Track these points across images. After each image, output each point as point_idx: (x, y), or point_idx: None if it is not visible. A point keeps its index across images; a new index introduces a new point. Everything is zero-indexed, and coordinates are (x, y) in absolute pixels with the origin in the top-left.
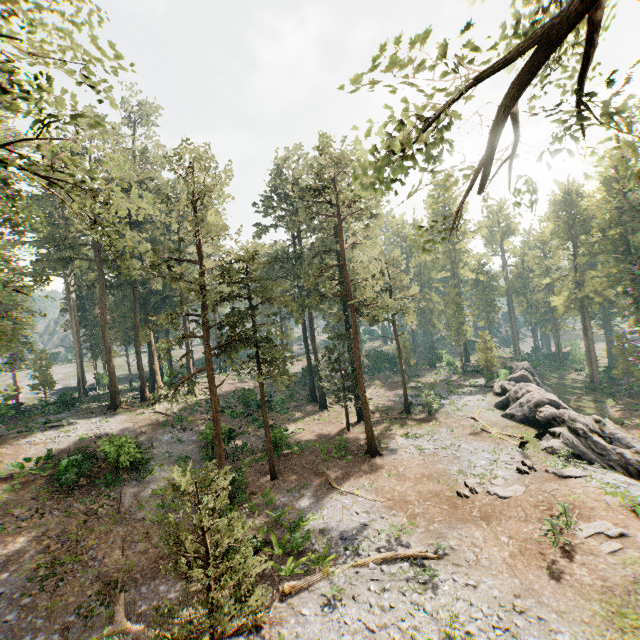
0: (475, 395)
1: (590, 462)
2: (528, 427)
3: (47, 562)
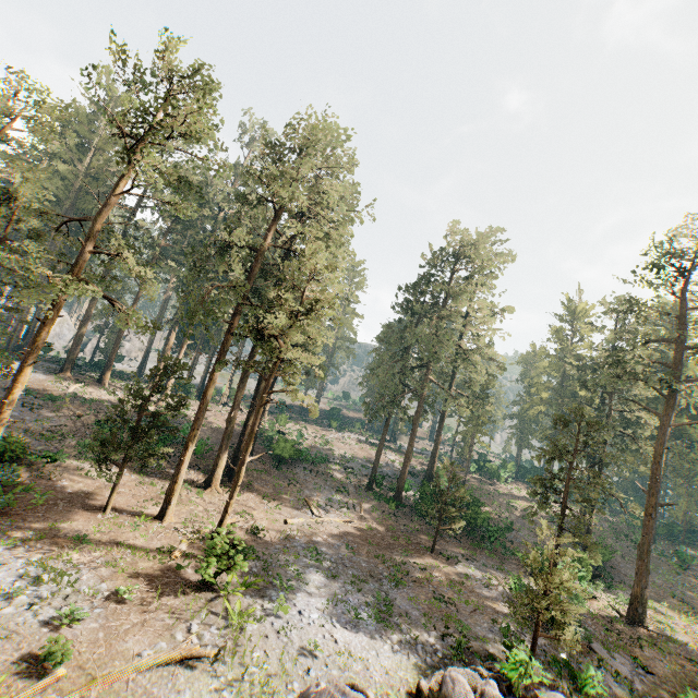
0: (387, 648)
1: None
2: None
3: None
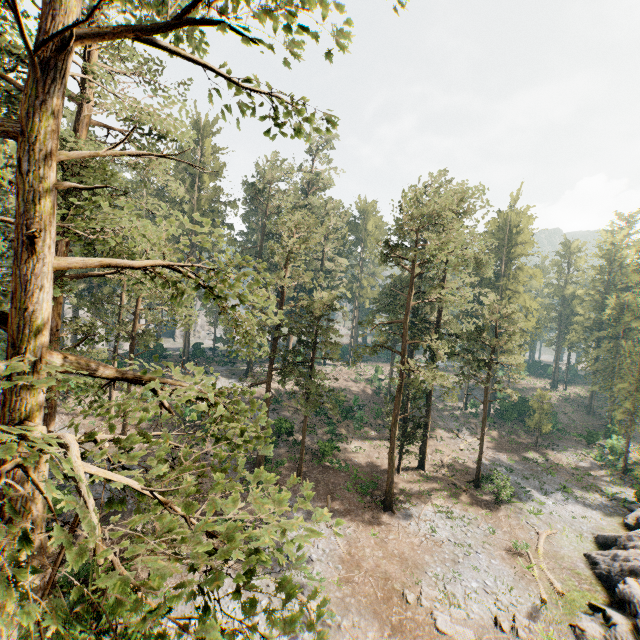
0: (591, 509)
1: None
2: (600, 589)
3: None
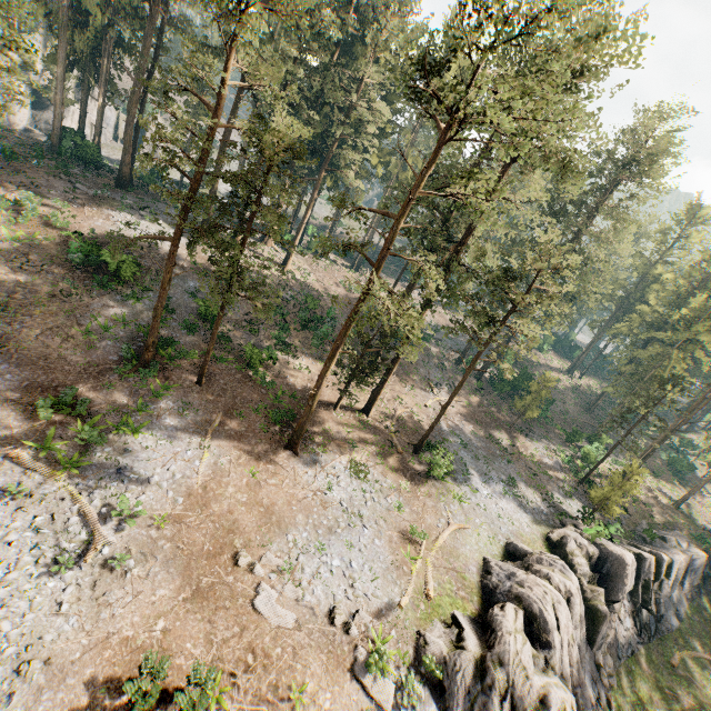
0: (524, 511)
1: (448, 709)
2: (477, 600)
3: (3, 301)
